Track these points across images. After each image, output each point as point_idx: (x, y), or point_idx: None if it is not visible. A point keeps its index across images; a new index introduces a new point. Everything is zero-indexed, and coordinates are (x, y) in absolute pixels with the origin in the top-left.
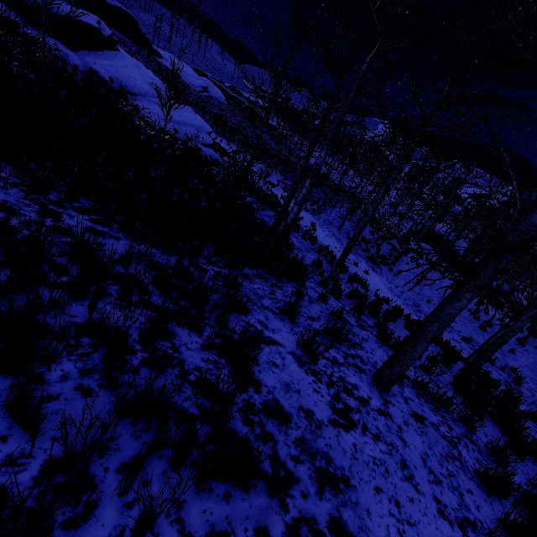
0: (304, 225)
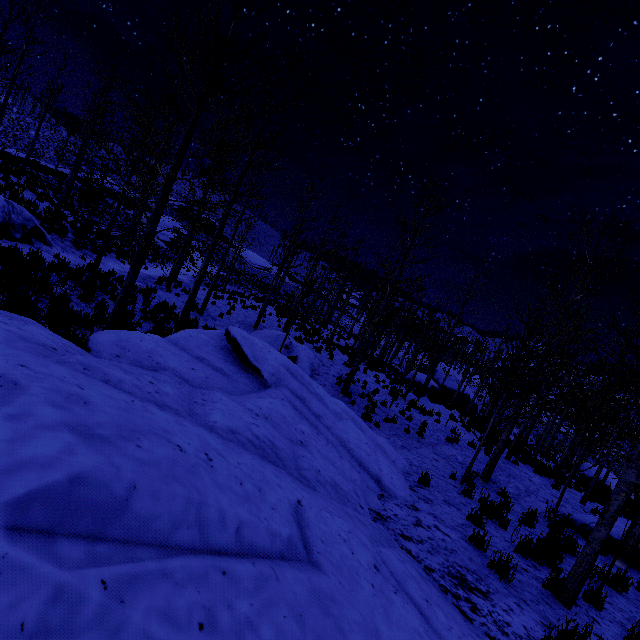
0: None
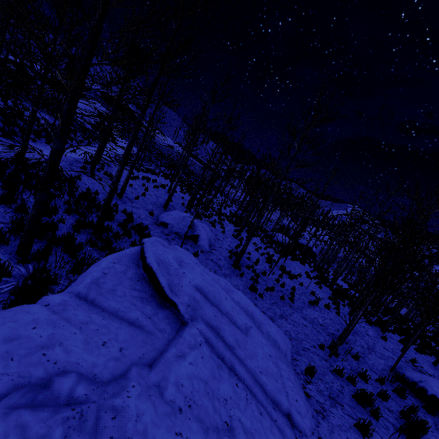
0: None
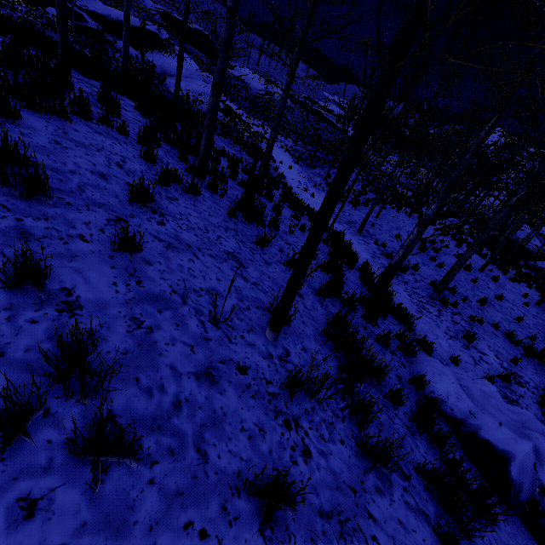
0: (279, 166)
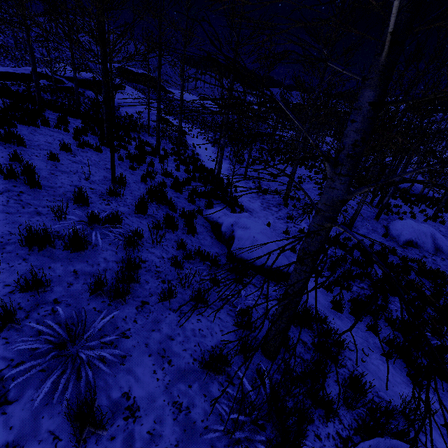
0: (198, 149)
